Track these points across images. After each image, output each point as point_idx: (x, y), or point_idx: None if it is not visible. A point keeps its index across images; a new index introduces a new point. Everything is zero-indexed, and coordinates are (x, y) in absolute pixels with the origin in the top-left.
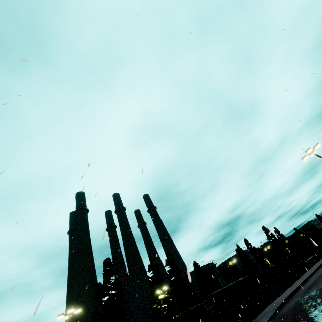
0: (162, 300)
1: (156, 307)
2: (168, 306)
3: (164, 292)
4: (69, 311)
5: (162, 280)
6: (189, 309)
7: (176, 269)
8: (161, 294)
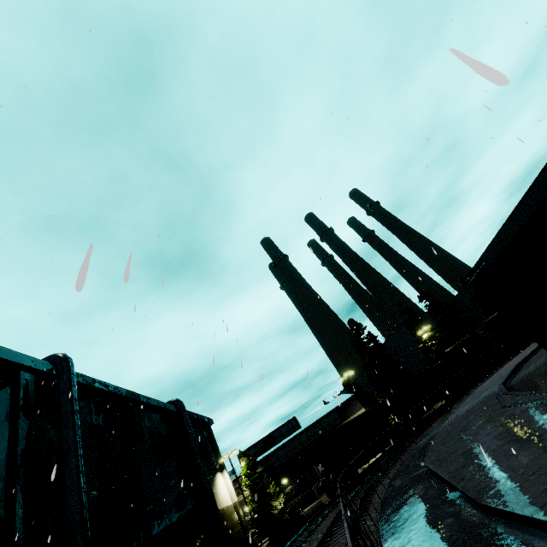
0: (427, 338)
1: (423, 345)
2: (436, 342)
3: (427, 331)
4: (345, 375)
5: (421, 321)
6: (460, 341)
7: (436, 301)
8: (424, 332)
